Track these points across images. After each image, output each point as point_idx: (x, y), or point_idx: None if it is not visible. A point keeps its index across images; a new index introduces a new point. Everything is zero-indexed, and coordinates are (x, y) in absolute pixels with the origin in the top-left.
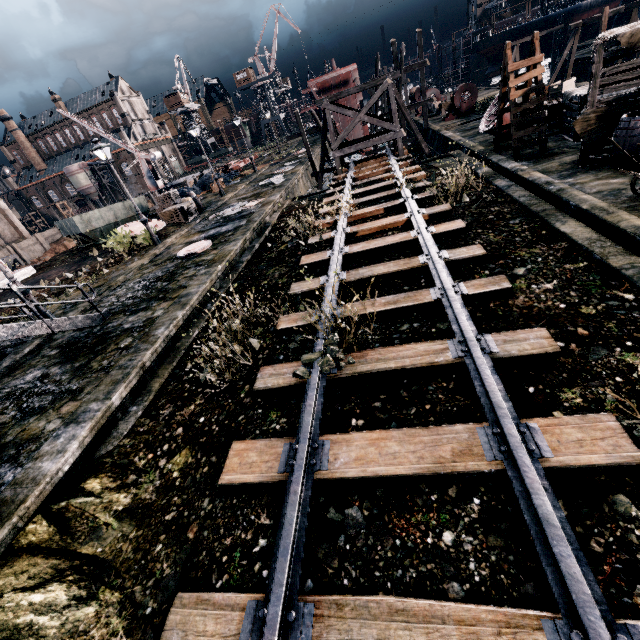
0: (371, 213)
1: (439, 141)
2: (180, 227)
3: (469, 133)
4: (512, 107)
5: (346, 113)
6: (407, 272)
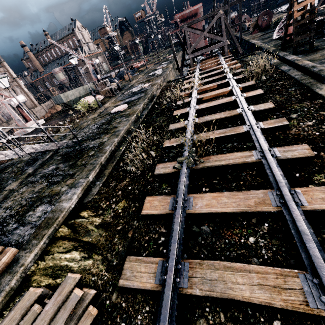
0: (210, 87)
1: (248, 46)
2: (111, 98)
3: (266, 40)
4: (294, 22)
5: (196, 32)
6: (230, 117)
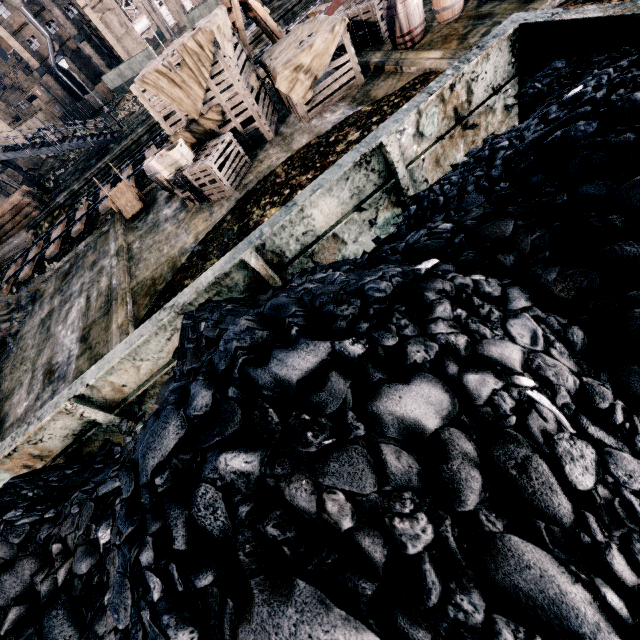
0: None
1: None
2: None
3: None
4: None
5: None
6: None
